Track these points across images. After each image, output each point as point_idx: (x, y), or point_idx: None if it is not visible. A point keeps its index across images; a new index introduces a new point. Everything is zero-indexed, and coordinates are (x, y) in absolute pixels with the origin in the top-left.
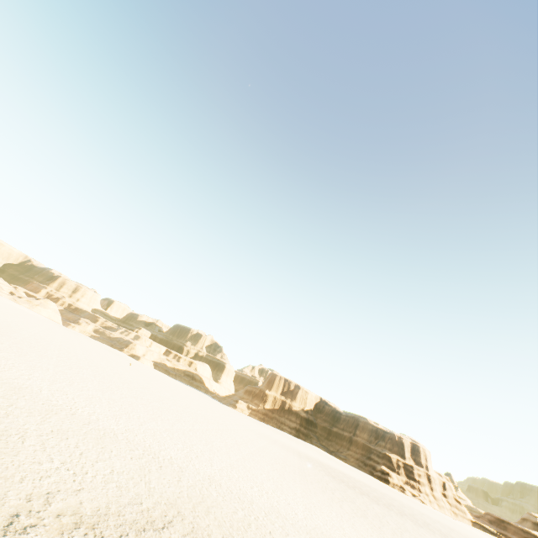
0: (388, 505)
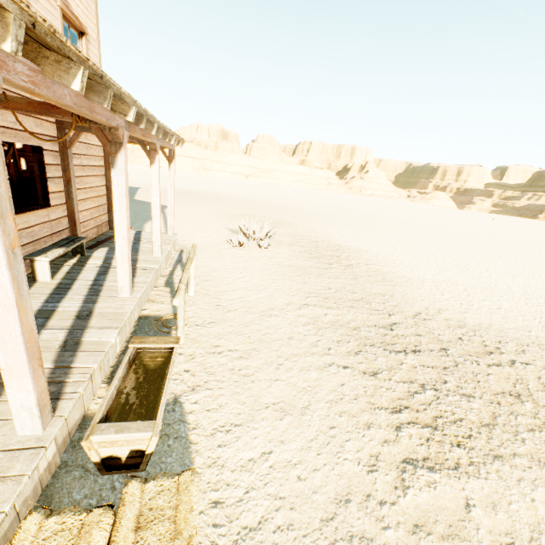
0: None
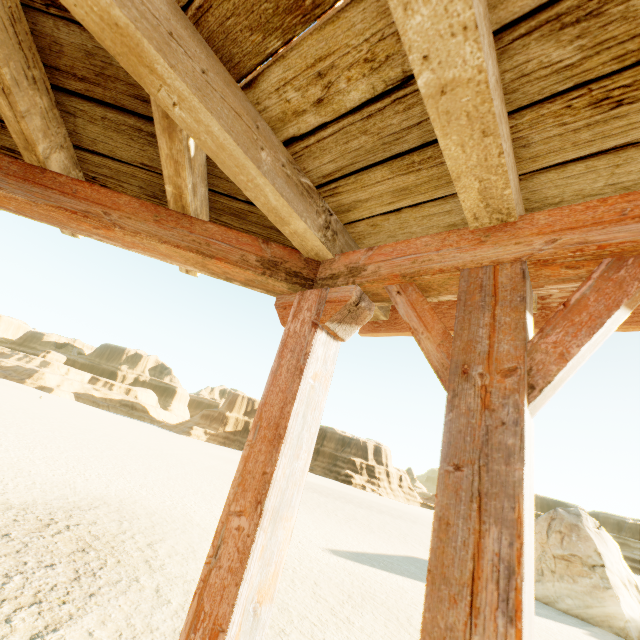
0: (338, 498)
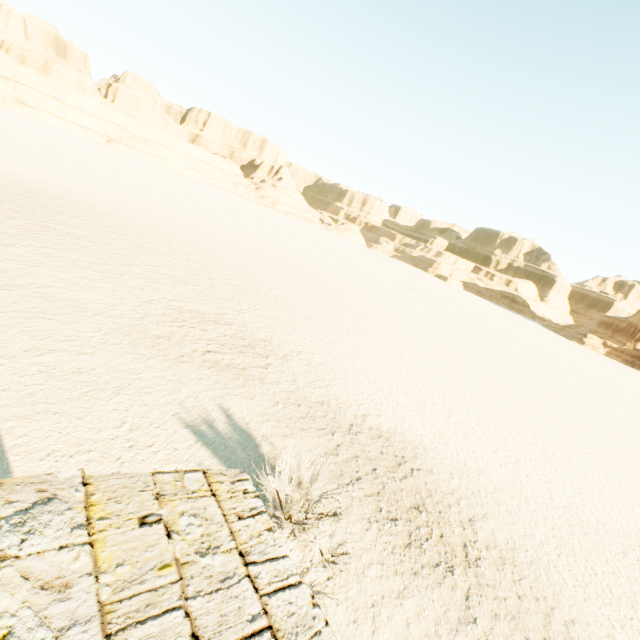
0: None
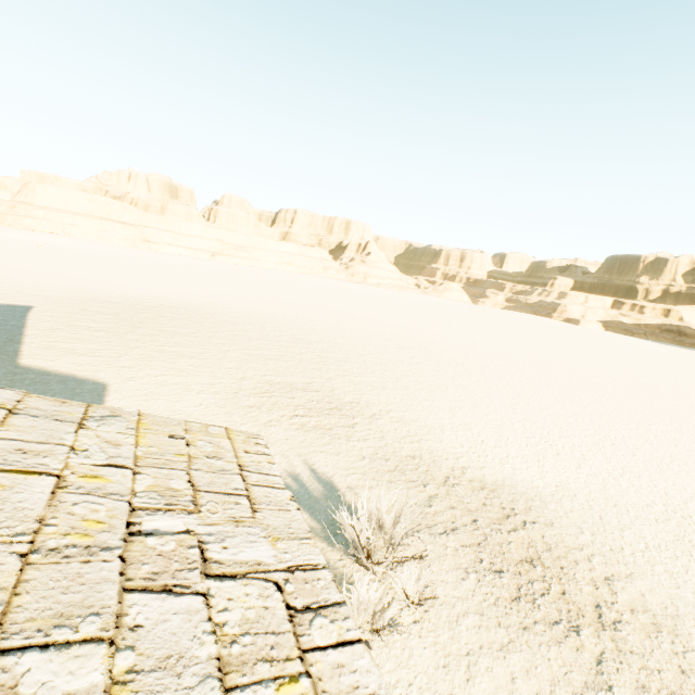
0: None
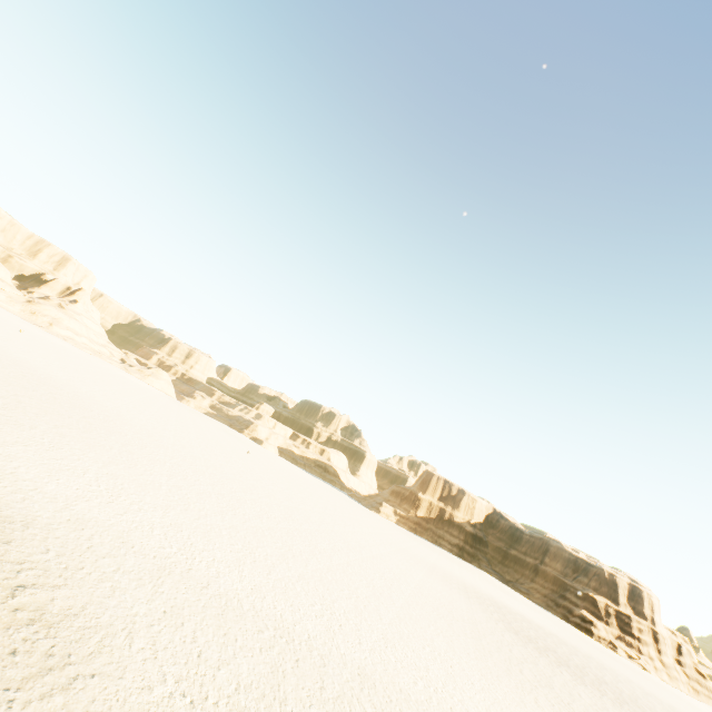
0: (598, 683)
